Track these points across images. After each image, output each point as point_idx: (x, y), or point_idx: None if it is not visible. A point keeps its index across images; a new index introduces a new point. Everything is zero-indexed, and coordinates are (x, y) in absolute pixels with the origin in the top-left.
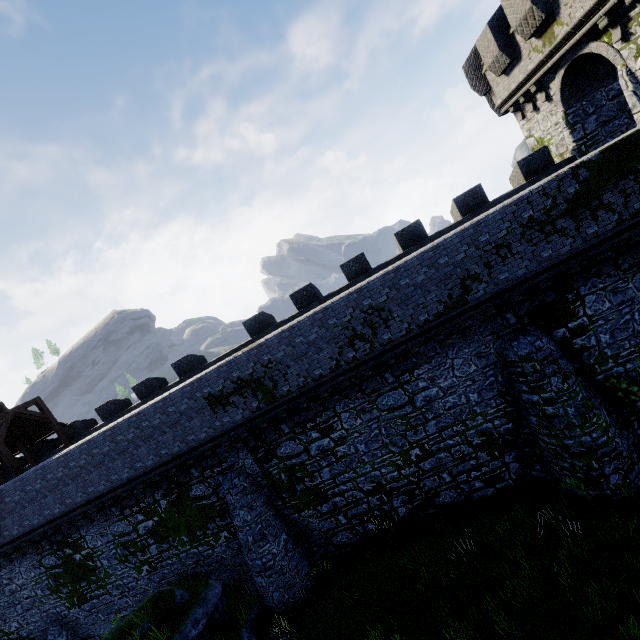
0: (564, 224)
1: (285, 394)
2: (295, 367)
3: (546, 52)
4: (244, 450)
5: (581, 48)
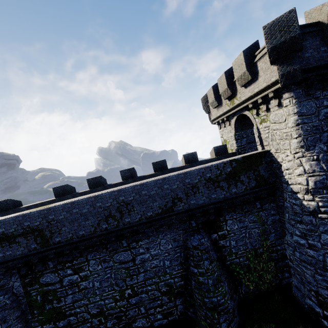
0: (223, 184)
1: (56, 242)
2: (68, 226)
3: (231, 107)
4: (16, 275)
5: (243, 111)
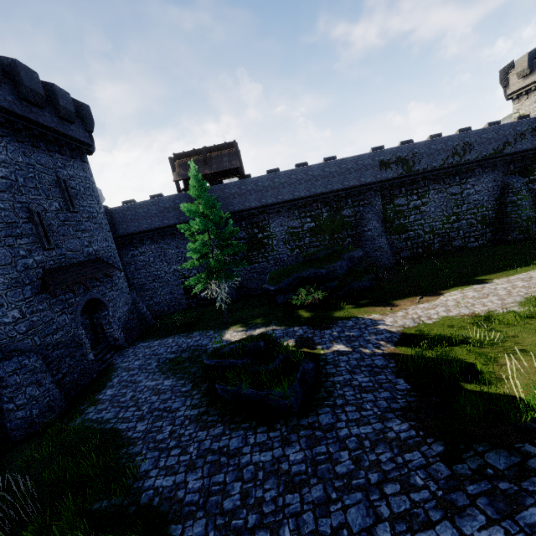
0: None
1: (416, 170)
2: (426, 159)
3: None
4: (379, 196)
5: None
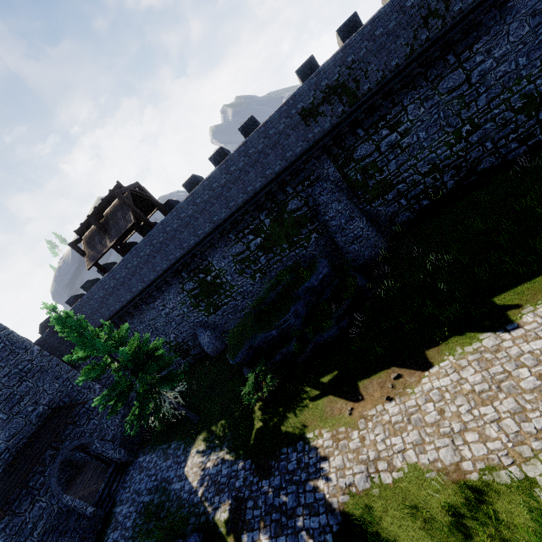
0: None
1: (366, 93)
2: (375, 62)
3: None
4: (327, 161)
5: None
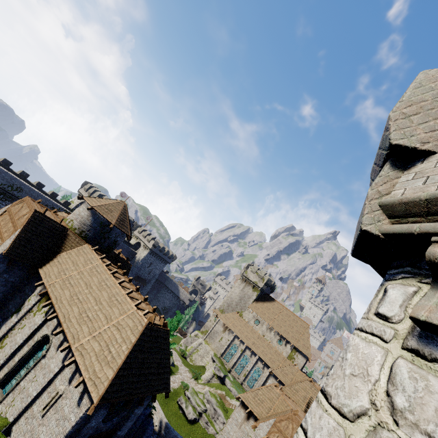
0: None
1: None
2: None
3: None
4: None
5: None
